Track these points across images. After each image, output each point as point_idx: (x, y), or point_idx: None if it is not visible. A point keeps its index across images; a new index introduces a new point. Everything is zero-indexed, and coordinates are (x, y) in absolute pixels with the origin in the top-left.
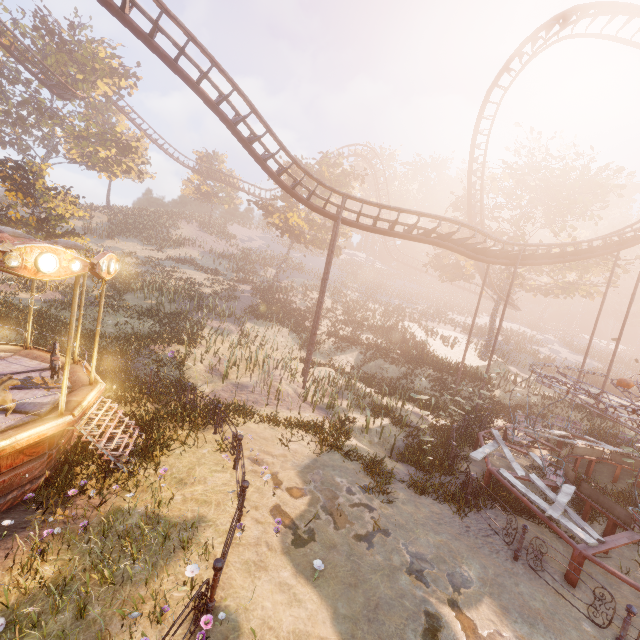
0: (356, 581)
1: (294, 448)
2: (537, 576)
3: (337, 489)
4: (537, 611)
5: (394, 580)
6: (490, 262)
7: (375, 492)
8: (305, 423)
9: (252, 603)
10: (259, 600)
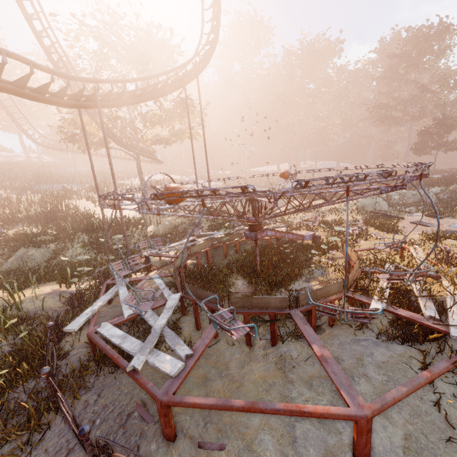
0: None
1: None
2: None
3: None
4: None
5: None
6: (69, 105)
7: None
8: None
9: None
10: None
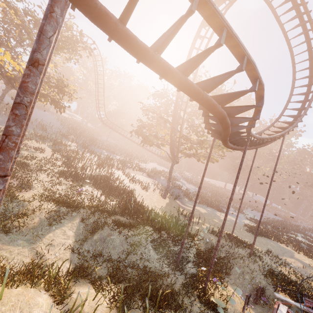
0: None
1: None
2: None
3: None
4: None
5: None
6: (228, 145)
7: None
8: None
9: None
10: None
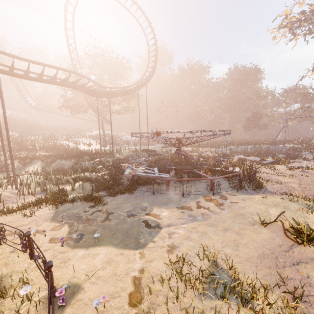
0: (114, 232)
1: (37, 214)
2: (160, 194)
3: (79, 214)
4: (166, 201)
5: (126, 222)
6: (98, 97)
7: (97, 205)
8: (35, 201)
9: (75, 273)
10: (77, 269)
